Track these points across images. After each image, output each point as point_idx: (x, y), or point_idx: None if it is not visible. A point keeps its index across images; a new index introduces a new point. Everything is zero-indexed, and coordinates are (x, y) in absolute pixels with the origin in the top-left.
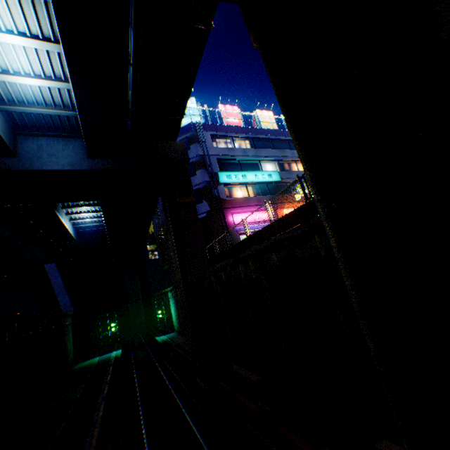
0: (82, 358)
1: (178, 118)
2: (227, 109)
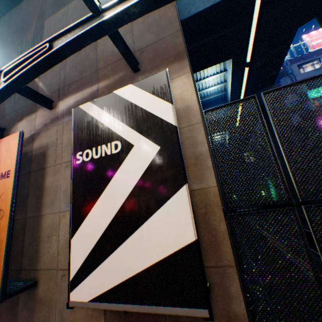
0: None
1: (275, 73)
2: (311, 35)
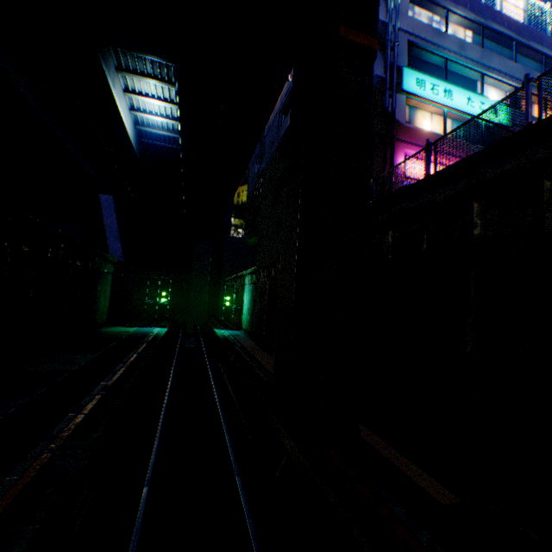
0: (118, 323)
1: None
2: None
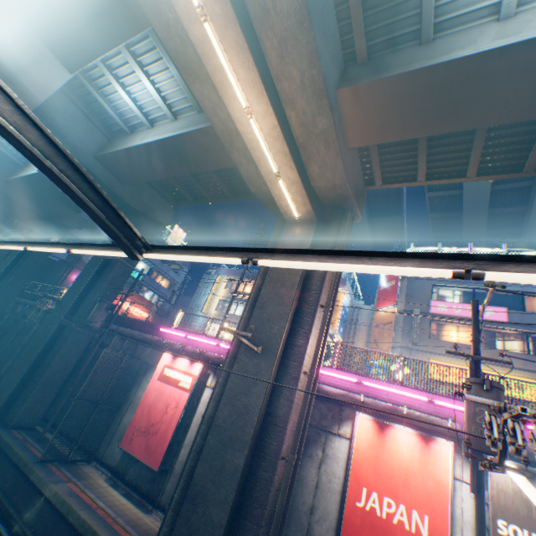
0: None
1: None
2: None
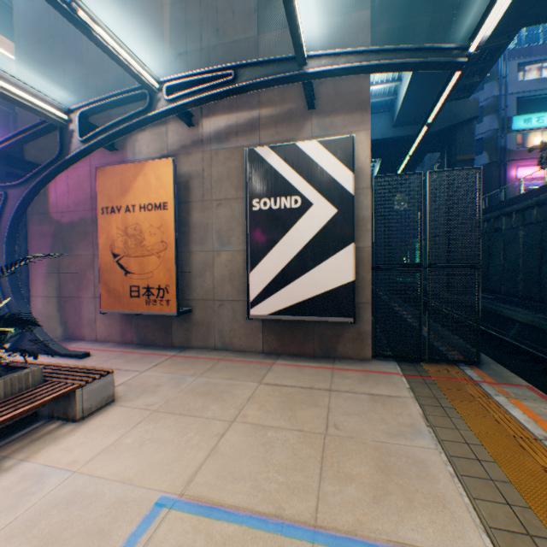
0: None
1: (476, 81)
2: None
